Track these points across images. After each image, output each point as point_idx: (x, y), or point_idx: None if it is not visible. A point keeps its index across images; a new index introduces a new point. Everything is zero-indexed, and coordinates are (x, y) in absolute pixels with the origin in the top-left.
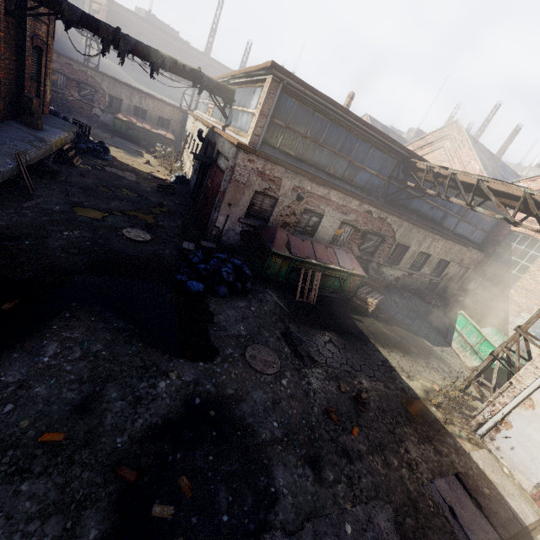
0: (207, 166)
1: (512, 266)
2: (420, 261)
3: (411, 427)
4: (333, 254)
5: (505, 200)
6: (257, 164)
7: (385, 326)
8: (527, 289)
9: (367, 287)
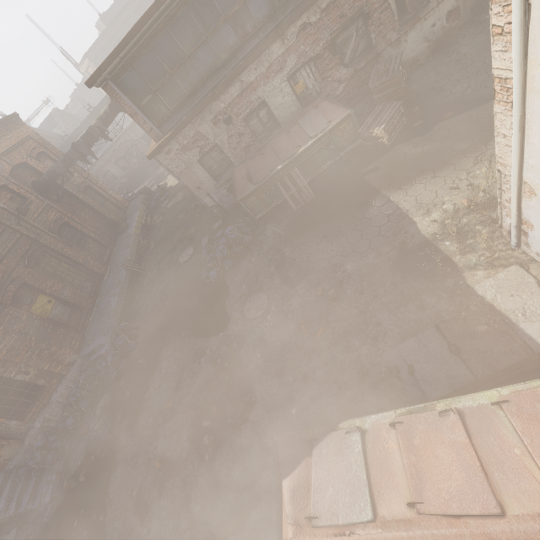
0: None
1: None
2: None
3: (394, 292)
4: (300, 130)
5: None
6: (173, 148)
7: (417, 141)
8: None
9: (376, 109)
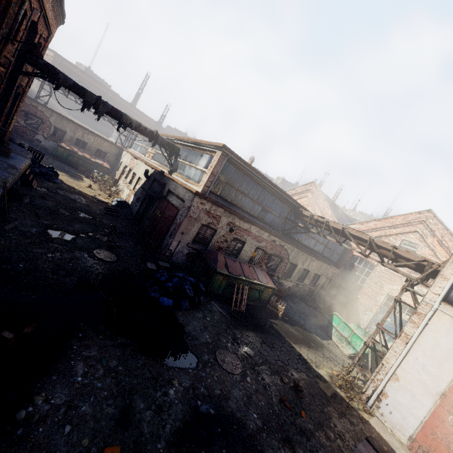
0: (155, 199)
1: (357, 278)
2: (303, 275)
3: (331, 406)
4: (254, 271)
5: (359, 241)
6: (206, 205)
7: (290, 326)
8: (368, 295)
9: (275, 296)
